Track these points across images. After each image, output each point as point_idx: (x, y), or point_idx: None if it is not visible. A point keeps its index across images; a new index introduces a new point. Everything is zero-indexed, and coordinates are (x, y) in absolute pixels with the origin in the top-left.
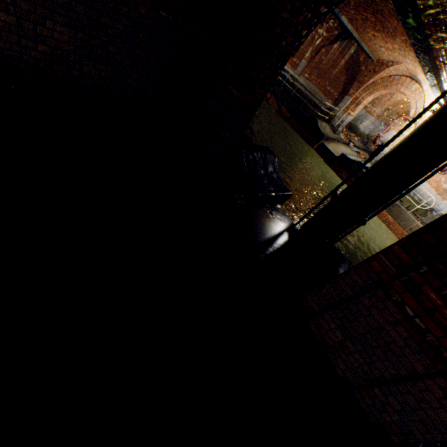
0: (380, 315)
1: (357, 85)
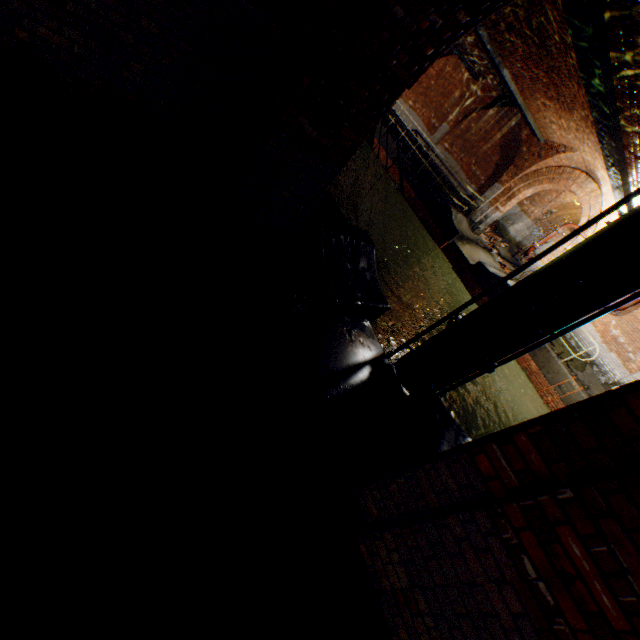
0: (477, 560)
1: (513, 171)
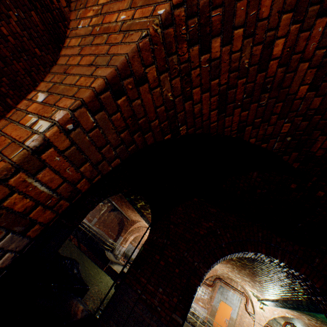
0: (131, 301)
1: (125, 230)
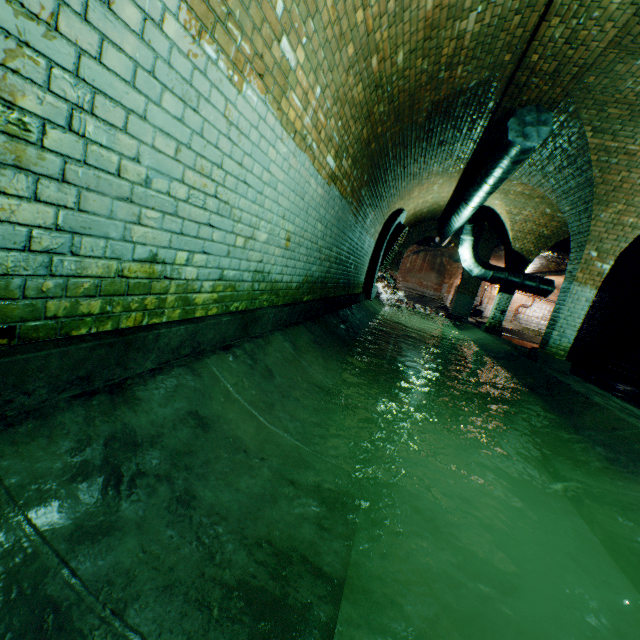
0: None
1: (448, 276)
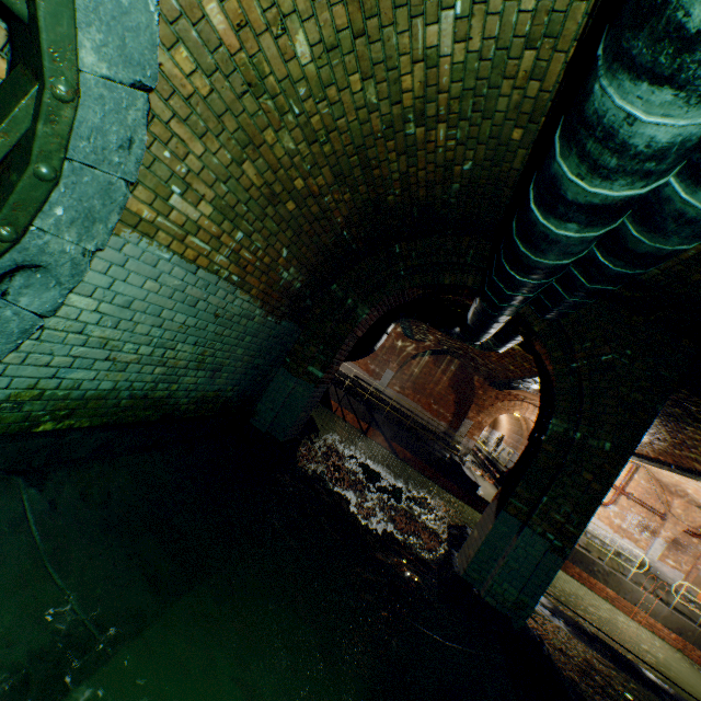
0: None
1: (476, 408)
